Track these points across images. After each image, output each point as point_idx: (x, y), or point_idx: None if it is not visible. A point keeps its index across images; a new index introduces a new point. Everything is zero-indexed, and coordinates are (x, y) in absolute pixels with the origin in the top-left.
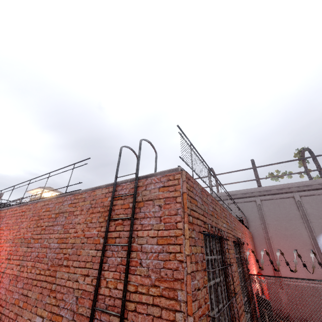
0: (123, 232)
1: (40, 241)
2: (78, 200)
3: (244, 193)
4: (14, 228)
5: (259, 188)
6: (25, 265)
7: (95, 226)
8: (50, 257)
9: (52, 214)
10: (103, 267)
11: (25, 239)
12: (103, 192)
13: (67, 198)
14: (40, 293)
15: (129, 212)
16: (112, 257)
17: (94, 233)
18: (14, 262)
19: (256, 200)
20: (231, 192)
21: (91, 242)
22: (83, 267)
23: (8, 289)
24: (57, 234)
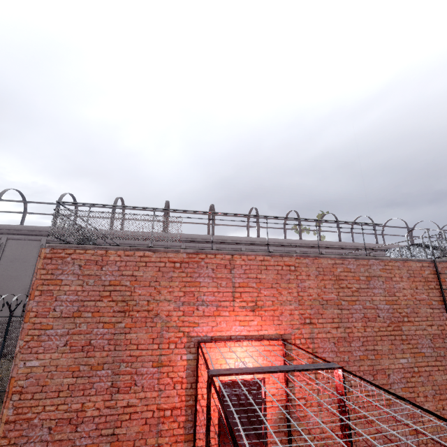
0: (446, 297)
1: (359, 303)
2: (392, 268)
3: (289, 243)
4: (287, 287)
5: (302, 241)
6: (350, 326)
7: (423, 292)
8: (385, 316)
9: (360, 276)
10: (442, 319)
11: (328, 301)
12: (418, 266)
13: (374, 263)
14: (391, 344)
15: (446, 284)
16: (446, 312)
17: (424, 297)
18: (326, 325)
19: (297, 251)
20: (279, 240)
21: (424, 304)
22: (426, 321)
23: (338, 351)
24: (381, 297)
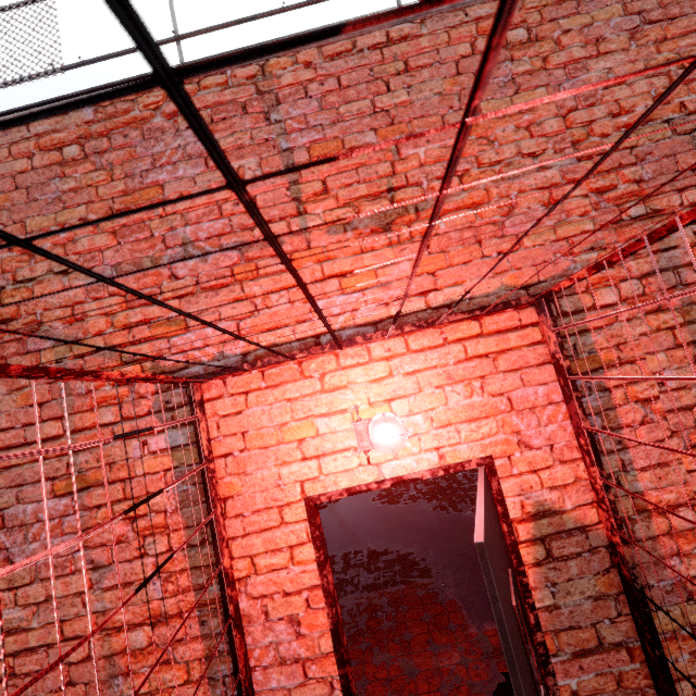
0: None
1: None
2: None
3: None
4: None
5: None
6: None
7: None
8: None
9: None
10: None
11: None
12: None
13: None
14: None
15: None
16: None
17: None
18: None
19: None
20: None
21: None
22: None
23: None
24: None
